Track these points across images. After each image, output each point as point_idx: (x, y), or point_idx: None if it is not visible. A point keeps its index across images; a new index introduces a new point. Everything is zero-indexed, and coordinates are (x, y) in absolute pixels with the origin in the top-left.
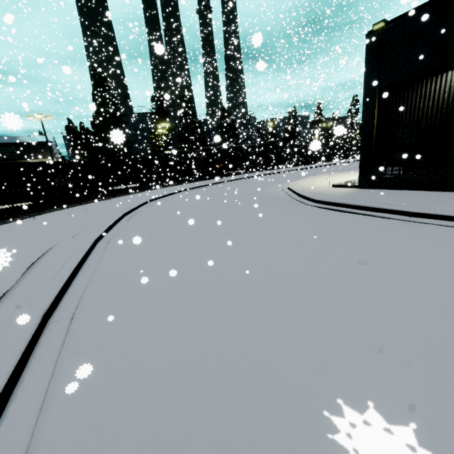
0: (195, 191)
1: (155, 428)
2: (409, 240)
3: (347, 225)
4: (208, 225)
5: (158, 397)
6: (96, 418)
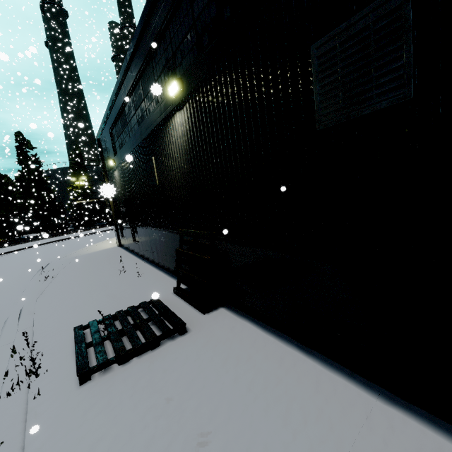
0: (63, 241)
1: None
2: None
3: None
4: None
5: None
6: None
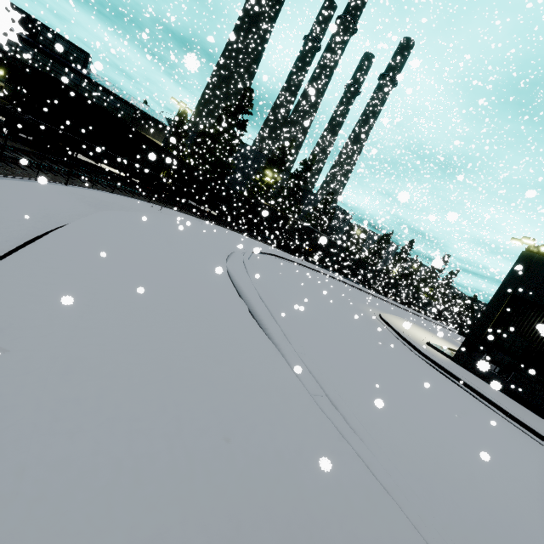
0: (285, 262)
1: (437, 476)
2: (515, 437)
3: (460, 395)
4: (339, 324)
5: (425, 459)
6: (399, 453)
